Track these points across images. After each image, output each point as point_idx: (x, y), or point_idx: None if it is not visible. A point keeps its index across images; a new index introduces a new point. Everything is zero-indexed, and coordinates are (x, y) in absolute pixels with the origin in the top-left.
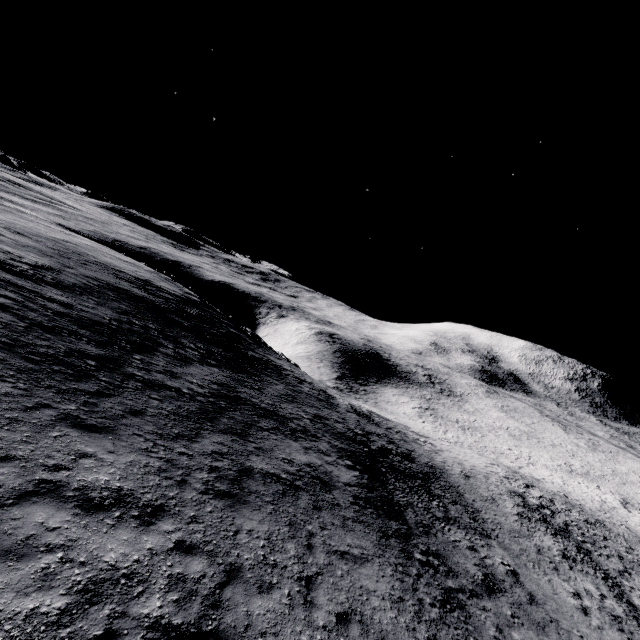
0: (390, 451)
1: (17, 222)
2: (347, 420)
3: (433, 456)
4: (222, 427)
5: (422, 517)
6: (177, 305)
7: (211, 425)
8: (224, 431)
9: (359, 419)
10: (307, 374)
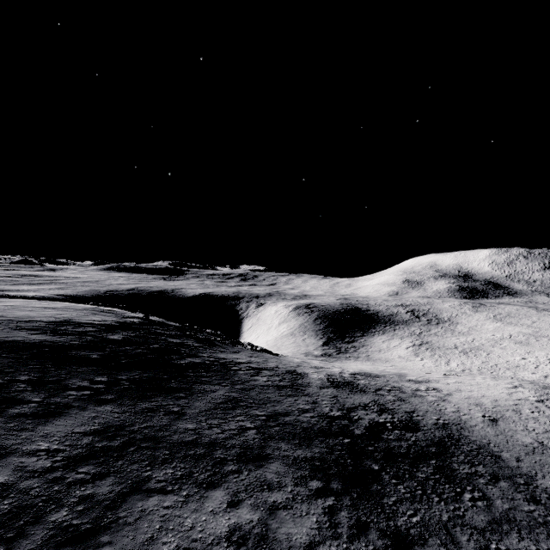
0: (383, 426)
1: None
2: (319, 402)
3: (441, 407)
4: (38, 539)
5: (455, 549)
6: (95, 336)
7: (6, 549)
8: (36, 549)
9: (337, 393)
10: (275, 356)
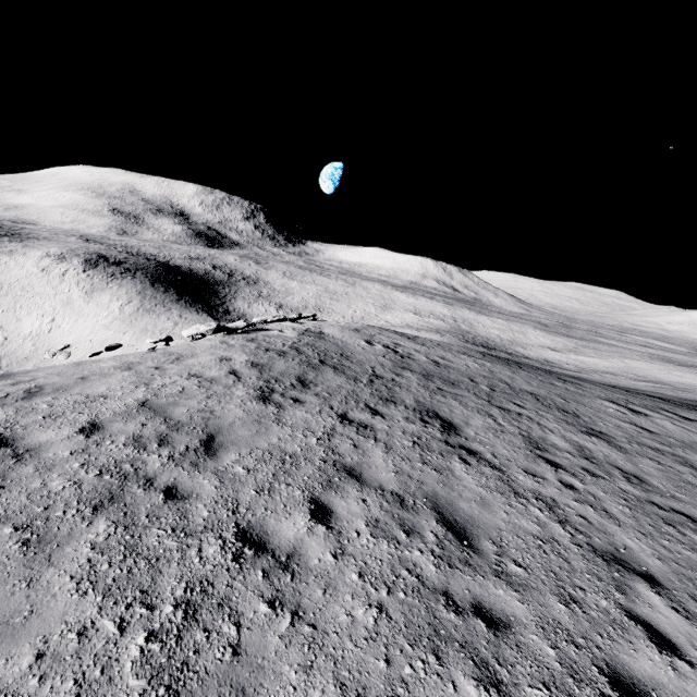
0: None
1: (508, 374)
2: None
3: None
4: None
5: None
6: None
7: None
8: None
9: None
10: None
